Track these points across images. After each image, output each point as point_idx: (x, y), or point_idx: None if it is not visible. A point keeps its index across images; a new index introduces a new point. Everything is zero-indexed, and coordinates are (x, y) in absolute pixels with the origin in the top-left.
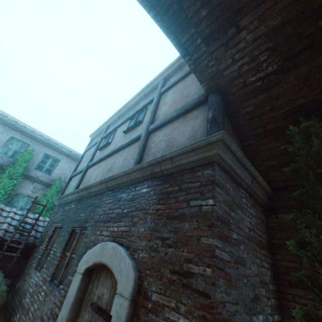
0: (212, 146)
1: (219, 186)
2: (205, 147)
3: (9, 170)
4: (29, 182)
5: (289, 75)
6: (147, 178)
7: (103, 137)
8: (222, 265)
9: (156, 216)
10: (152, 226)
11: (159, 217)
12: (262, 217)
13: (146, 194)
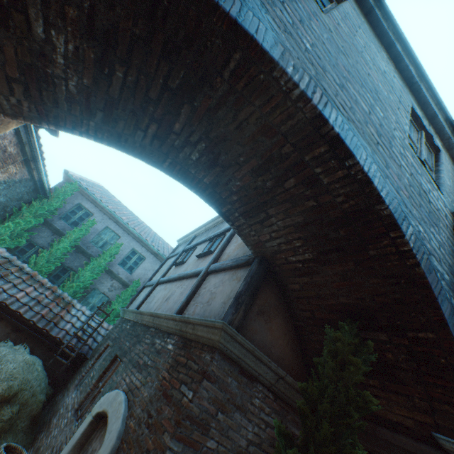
0: (217, 331)
1: (210, 379)
2: (213, 328)
3: (93, 263)
4: (109, 278)
5: (326, 268)
6: (177, 333)
7: (184, 250)
8: None
9: (159, 385)
10: (152, 394)
11: (160, 387)
12: (296, 431)
13: (168, 352)
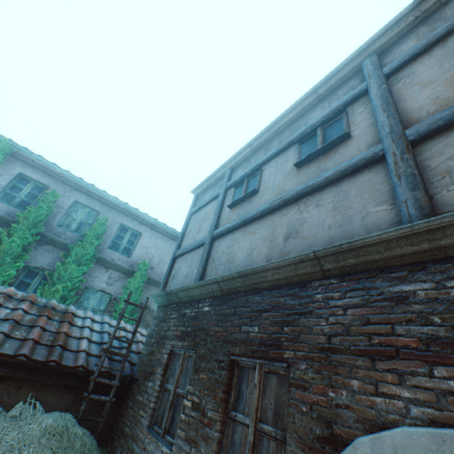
0: None
1: None
2: None
3: (75, 251)
4: (102, 269)
5: None
6: None
7: (232, 186)
8: None
9: None
10: None
11: None
12: None
13: None
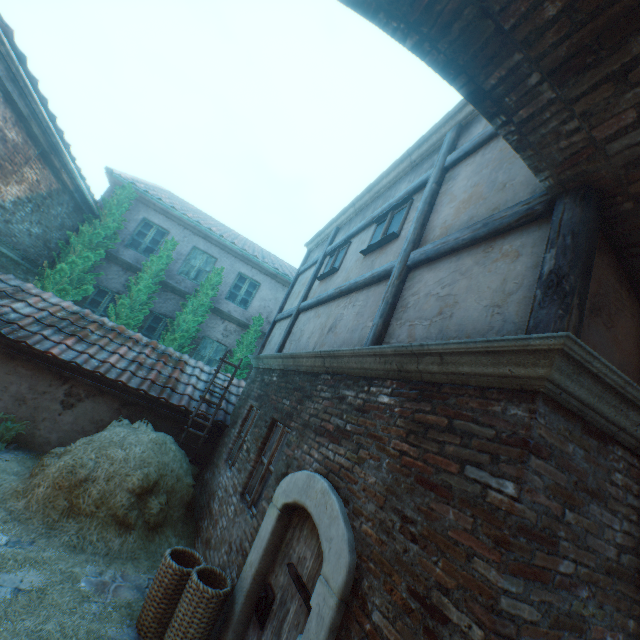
0: (535, 358)
1: (540, 453)
2: (516, 354)
3: (192, 302)
4: (218, 320)
5: None
6: (391, 376)
7: (327, 254)
8: (512, 629)
9: (397, 465)
10: (389, 481)
11: (402, 468)
12: None
13: (386, 409)
